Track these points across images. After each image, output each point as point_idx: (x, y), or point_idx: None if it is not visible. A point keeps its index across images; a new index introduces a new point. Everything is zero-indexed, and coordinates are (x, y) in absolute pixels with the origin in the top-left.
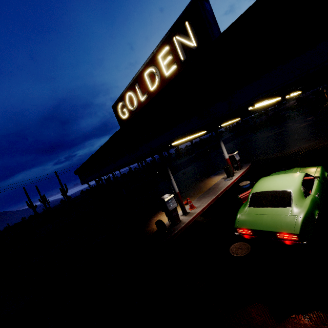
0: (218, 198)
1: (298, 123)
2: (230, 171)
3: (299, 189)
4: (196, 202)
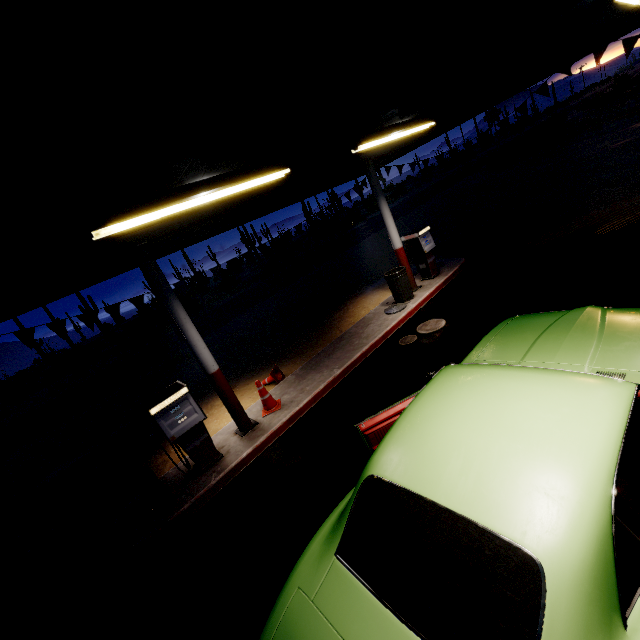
0: (350, 375)
1: (606, 139)
2: (401, 287)
3: (592, 559)
4: (292, 382)
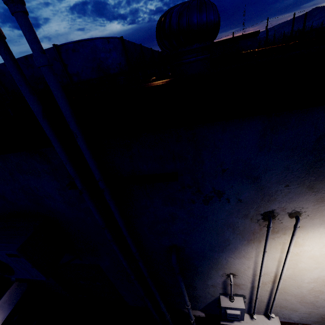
0: None
1: None
2: None
3: None
4: None
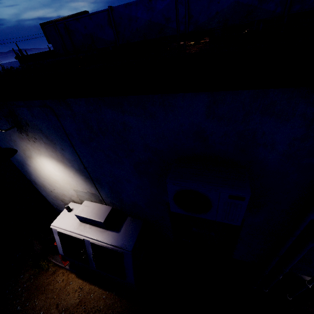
0: None
1: None
2: None
3: None
4: None
